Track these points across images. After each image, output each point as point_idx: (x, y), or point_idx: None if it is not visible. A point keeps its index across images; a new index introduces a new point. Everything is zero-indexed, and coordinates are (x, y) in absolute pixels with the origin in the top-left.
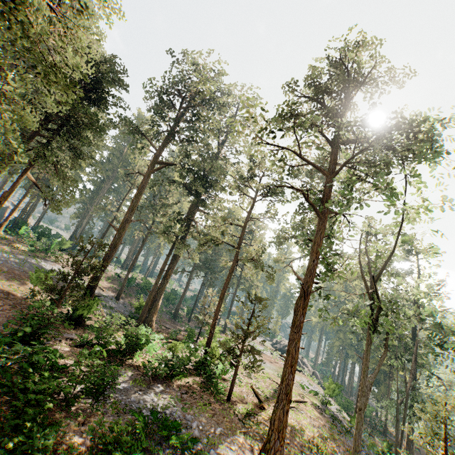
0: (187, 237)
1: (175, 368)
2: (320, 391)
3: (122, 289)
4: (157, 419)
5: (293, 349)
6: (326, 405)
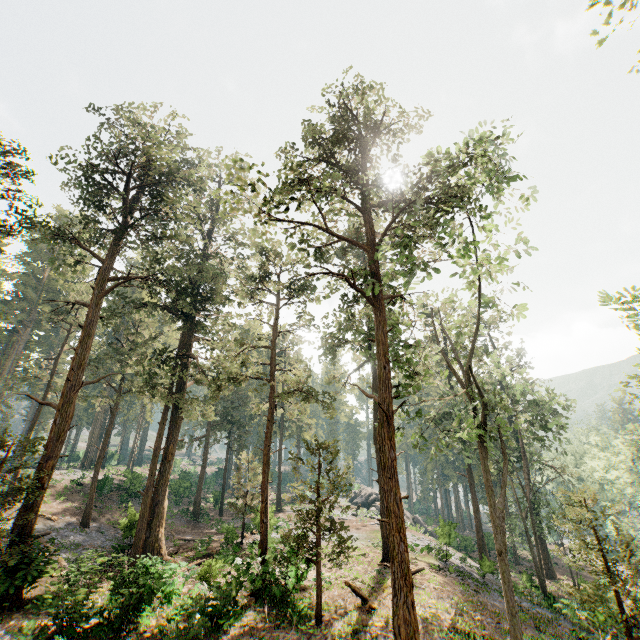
0: (187, 385)
1: (219, 610)
2: (431, 542)
3: (91, 505)
4: None
5: (394, 504)
6: (446, 560)
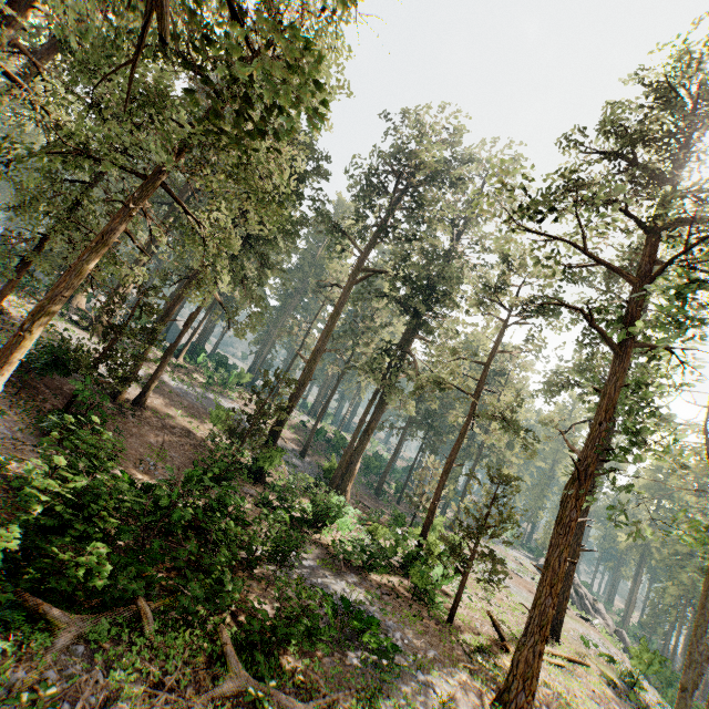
0: (399, 377)
1: (374, 558)
2: (624, 662)
3: (309, 443)
4: (349, 608)
5: (555, 559)
6: (633, 687)
